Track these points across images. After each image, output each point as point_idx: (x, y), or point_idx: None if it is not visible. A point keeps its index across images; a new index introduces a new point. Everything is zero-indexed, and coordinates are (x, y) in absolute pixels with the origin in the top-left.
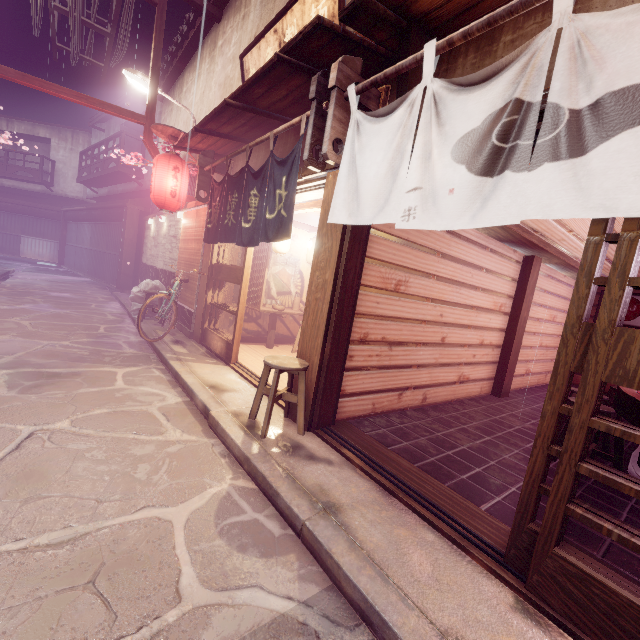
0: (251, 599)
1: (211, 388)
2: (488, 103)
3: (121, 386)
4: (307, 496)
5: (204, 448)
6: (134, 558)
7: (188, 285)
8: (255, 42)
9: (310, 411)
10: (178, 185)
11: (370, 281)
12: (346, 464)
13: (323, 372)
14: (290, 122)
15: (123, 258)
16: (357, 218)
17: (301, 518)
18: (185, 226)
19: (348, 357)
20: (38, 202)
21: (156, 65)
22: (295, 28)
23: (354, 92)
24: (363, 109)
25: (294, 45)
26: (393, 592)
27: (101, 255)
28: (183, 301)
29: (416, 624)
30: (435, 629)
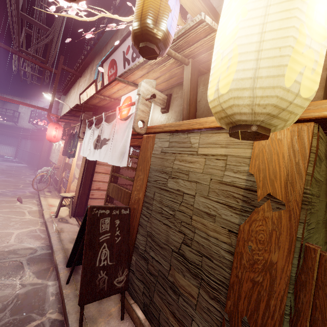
0: (25, 245)
1: (49, 205)
2: (97, 134)
3: (18, 204)
4: (56, 229)
5: (36, 220)
6: (0, 237)
7: (59, 170)
8: (82, 93)
9: (74, 211)
10: (57, 133)
11: (100, 171)
12: (77, 225)
13: (79, 198)
14: (79, 123)
15: (41, 157)
16: (83, 154)
17: (49, 232)
18: (61, 147)
19: (91, 194)
20: (9, 130)
21: (54, 92)
22: (89, 93)
23: (87, 121)
24: (94, 123)
25: (75, 107)
26: (60, 243)
27: (33, 155)
28: (56, 176)
29: (59, 247)
30: (63, 248)
